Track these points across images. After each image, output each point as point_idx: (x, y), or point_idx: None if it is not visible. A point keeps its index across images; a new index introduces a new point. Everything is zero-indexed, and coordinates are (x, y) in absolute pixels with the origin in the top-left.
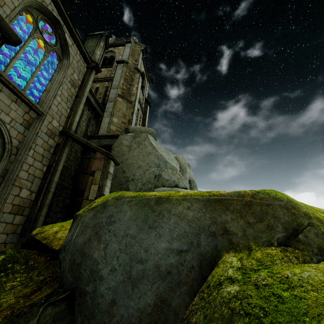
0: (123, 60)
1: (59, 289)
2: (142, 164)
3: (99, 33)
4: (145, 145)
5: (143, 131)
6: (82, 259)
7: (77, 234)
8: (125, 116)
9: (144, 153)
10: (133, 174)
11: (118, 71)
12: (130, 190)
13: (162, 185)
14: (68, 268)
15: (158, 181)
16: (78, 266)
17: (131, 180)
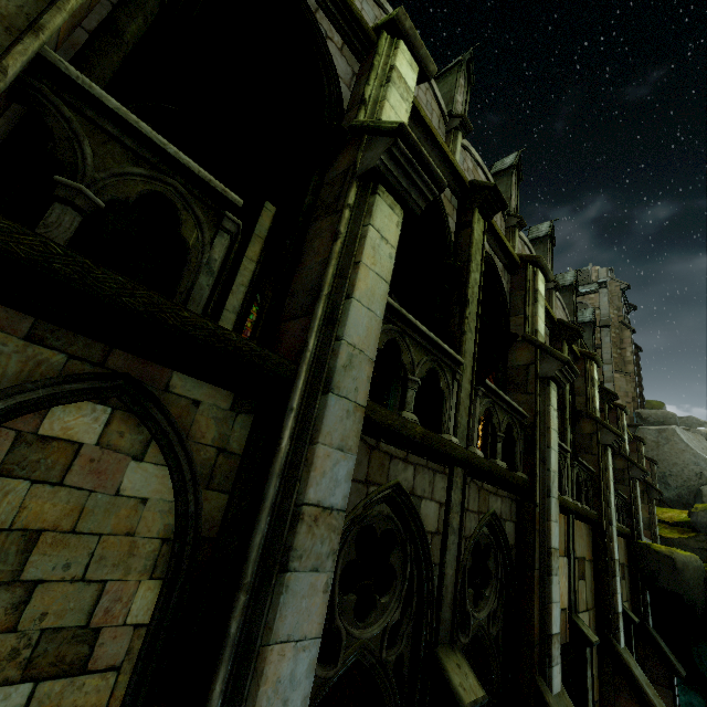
0: (608, 325)
1: (699, 533)
2: (676, 461)
3: (590, 321)
4: (674, 441)
5: (659, 417)
6: (706, 526)
7: (700, 519)
8: (627, 394)
9: (676, 450)
10: (669, 470)
11: (604, 338)
12: (670, 484)
13: (706, 483)
14: (701, 528)
15: (700, 480)
16: (705, 528)
17: (668, 475)
